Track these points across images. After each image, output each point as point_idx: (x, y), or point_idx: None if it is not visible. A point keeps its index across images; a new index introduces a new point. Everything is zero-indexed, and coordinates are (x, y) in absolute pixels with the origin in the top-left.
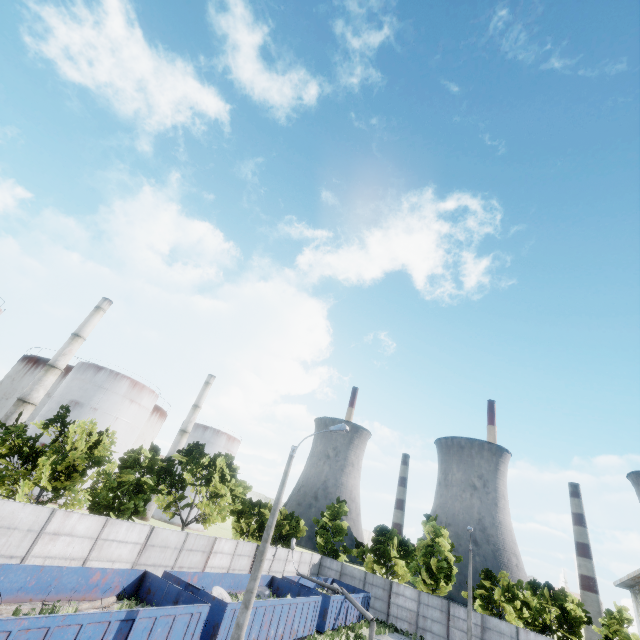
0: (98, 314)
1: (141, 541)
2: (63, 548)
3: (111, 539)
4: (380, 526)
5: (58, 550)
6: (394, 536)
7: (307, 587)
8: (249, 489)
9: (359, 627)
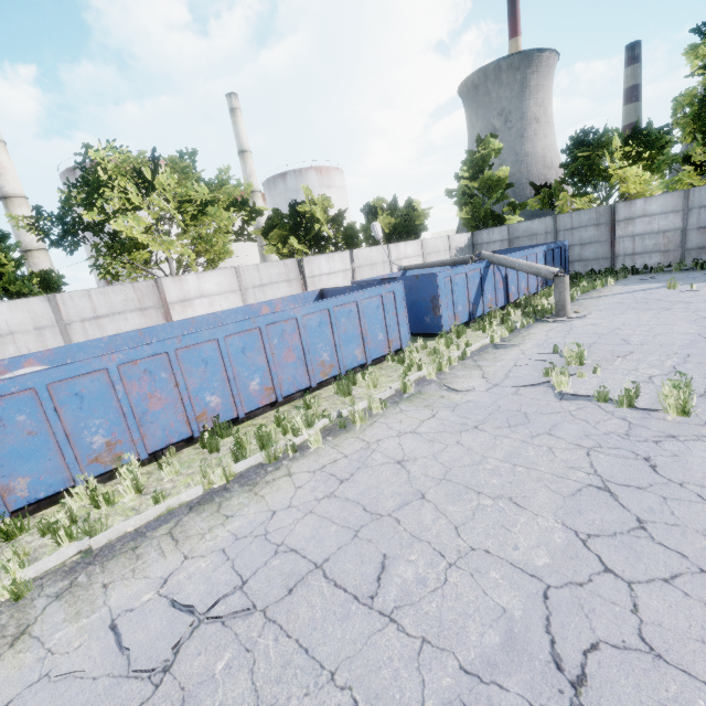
0: None
1: None
2: None
3: None
4: (575, 136)
5: None
6: (612, 139)
7: (392, 280)
8: (249, 187)
9: (543, 296)
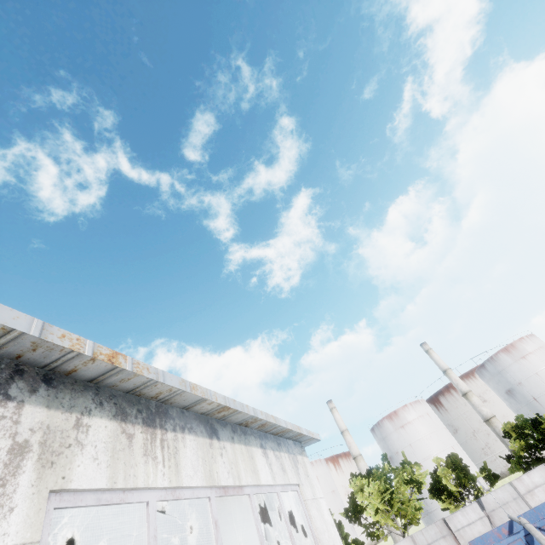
0: (333, 413)
1: None
2: None
3: None
4: None
5: None
6: None
7: None
8: (409, 469)
9: None
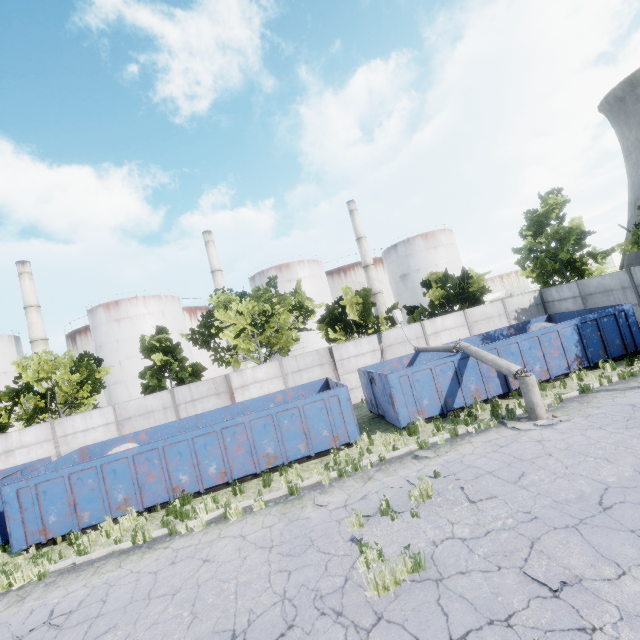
0: (209, 248)
1: (112, 421)
2: (27, 457)
3: (72, 433)
4: None
5: (23, 460)
6: None
7: (371, 373)
8: (304, 295)
9: (563, 381)
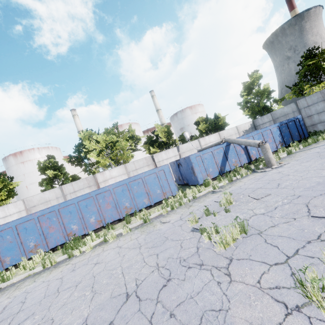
0: (75, 118)
1: (23, 209)
2: None
3: None
4: (304, 54)
5: None
6: None
7: (178, 160)
8: (134, 130)
9: (276, 152)
